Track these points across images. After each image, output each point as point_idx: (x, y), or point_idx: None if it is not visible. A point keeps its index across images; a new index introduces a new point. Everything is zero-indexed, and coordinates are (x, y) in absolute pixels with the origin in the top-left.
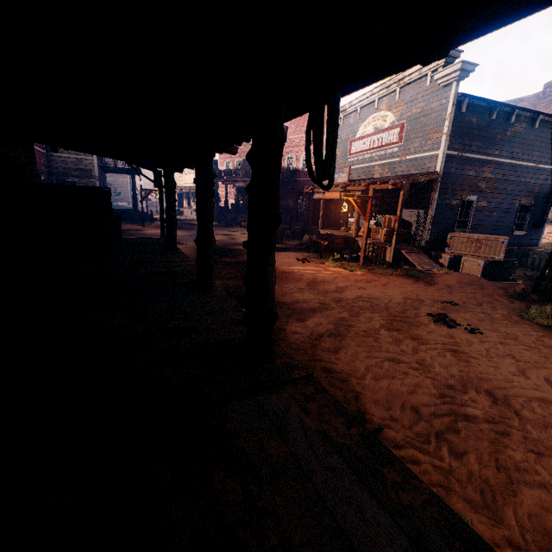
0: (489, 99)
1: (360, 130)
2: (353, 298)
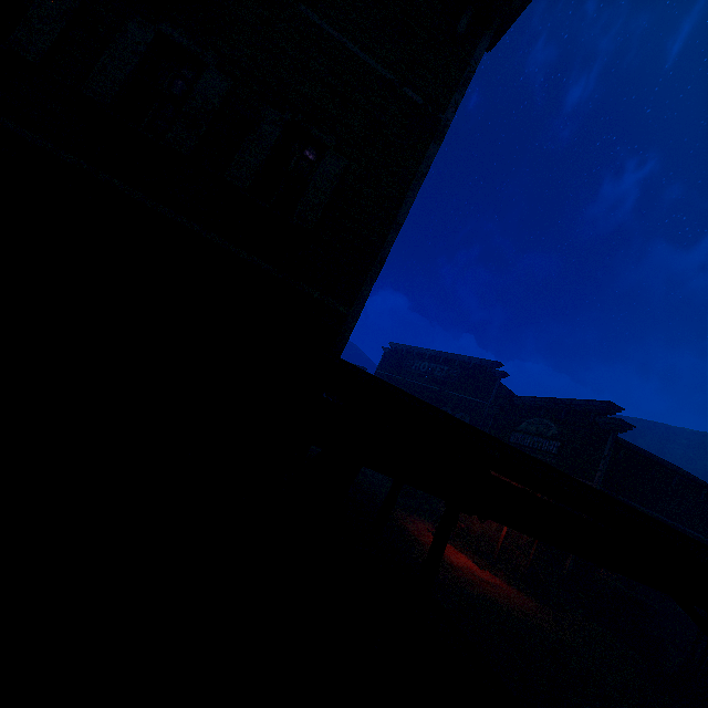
0: (646, 456)
1: (522, 424)
2: (476, 595)
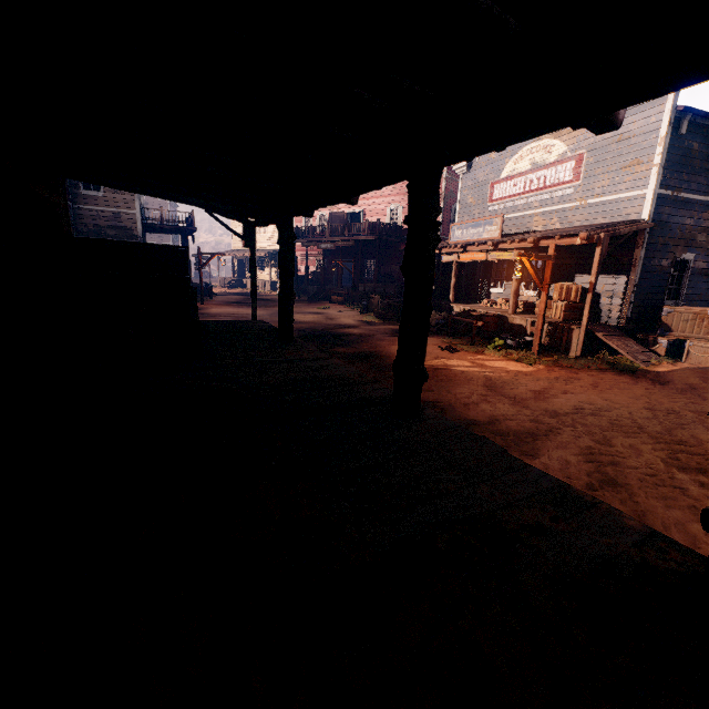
0: None
1: (507, 167)
2: (572, 411)
